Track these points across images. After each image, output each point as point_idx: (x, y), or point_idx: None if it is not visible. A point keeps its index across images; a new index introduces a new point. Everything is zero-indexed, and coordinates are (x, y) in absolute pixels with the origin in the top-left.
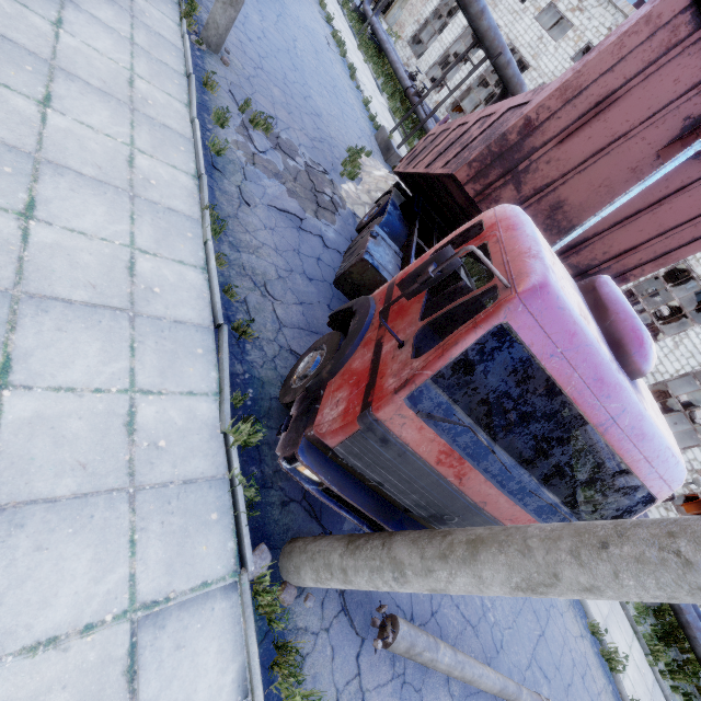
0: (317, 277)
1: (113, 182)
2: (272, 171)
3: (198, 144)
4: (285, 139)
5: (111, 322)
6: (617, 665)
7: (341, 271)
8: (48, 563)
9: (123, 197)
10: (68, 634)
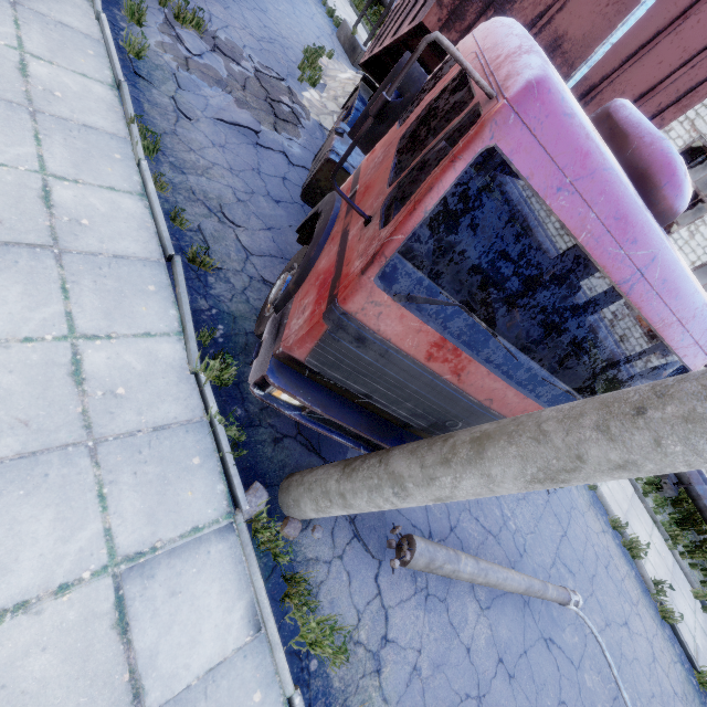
0: (284, 199)
1: (3, 95)
2: (212, 77)
3: (110, 44)
4: (224, 40)
5: (31, 262)
6: (638, 553)
7: (307, 181)
8: (0, 529)
9: (20, 114)
10: (39, 597)
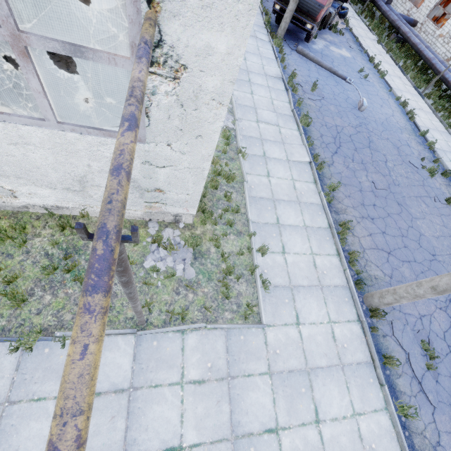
0: None
1: None
2: None
3: None
4: None
5: None
6: (406, 106)
7: None
8: None
9: None
10: None
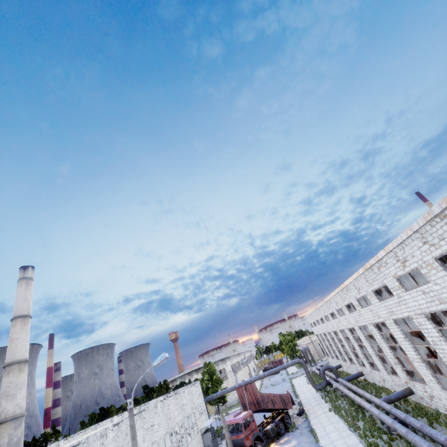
0: None
1: None
2: None
3: None
4: None
5: None
6: None
7: None
8: None
9: None
10: None
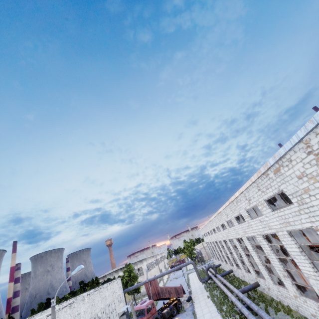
0: None
1: None
2: None
3: None
4: None
5: None
6: None
7: None
8: None
9: None
10: None
